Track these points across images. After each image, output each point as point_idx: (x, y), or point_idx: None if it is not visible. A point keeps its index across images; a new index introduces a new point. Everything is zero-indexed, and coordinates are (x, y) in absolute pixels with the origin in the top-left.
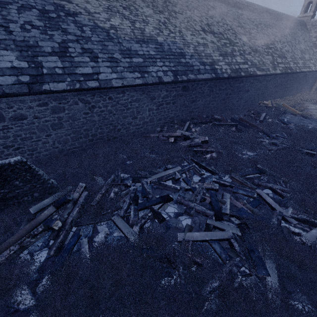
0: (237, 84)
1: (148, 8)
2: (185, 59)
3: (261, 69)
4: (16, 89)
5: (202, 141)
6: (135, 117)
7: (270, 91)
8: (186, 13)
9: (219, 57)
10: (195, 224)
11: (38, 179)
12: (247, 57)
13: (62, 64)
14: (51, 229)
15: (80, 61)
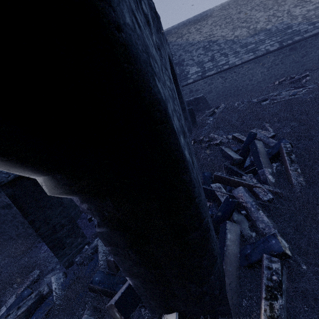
0: None
1: (260, 12)
2: (291, 29)
3: None
4: (197, 78)
5: (303, 76)
6: (251, 79)
7: None
8: None
9: None
10: None
11: (207, 103)
12: None
13: (212, 64)
14: (213, 114)
15: (220, 60)
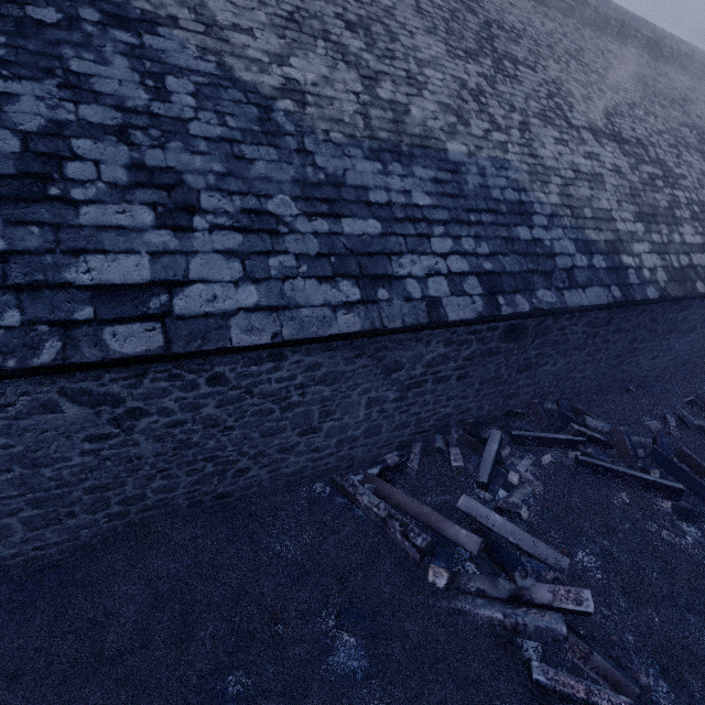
0: (670, 313)
1: (433, 36)
2: (531, 229)
3: None
4: None
5: (568, 609)
6: (312, 427)
7: None
8: (546, 66)
9: (635, 223)
10: None
11: None
12: None
13: (6, 237)
14: None
15: (108, 225)
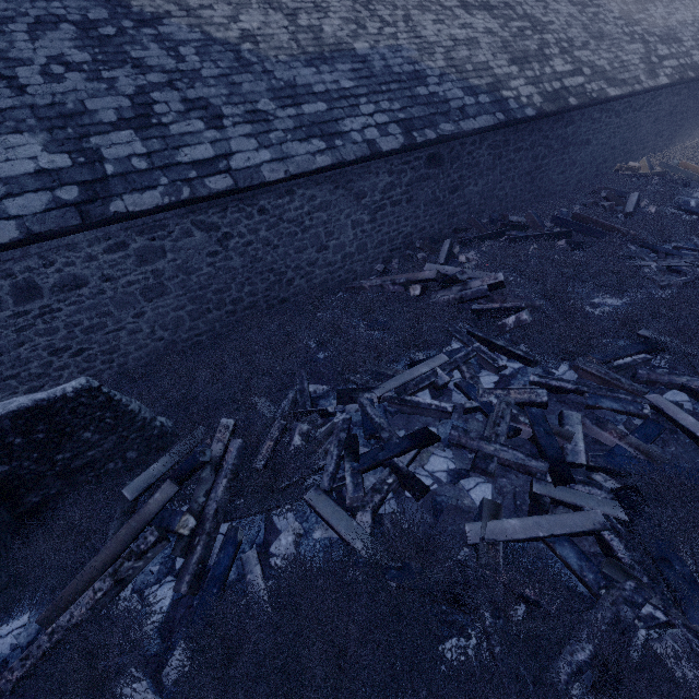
0: (558, 130)
1: None
2: (427, 87)
3: (619, 81)
4: (54, 222)
5: (490, 285)
6: (323, 246)
7: (642, 134)
8: None
9: (510, 67)
10: (504, 495)
11: (132, 422)
12: (581, 55)
13: (145, 146)
14: (174, 533)
15: (185, 132)
